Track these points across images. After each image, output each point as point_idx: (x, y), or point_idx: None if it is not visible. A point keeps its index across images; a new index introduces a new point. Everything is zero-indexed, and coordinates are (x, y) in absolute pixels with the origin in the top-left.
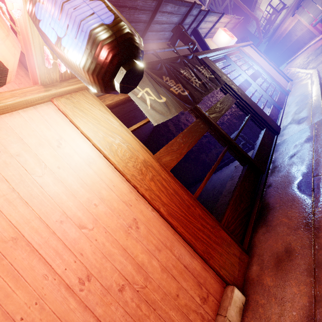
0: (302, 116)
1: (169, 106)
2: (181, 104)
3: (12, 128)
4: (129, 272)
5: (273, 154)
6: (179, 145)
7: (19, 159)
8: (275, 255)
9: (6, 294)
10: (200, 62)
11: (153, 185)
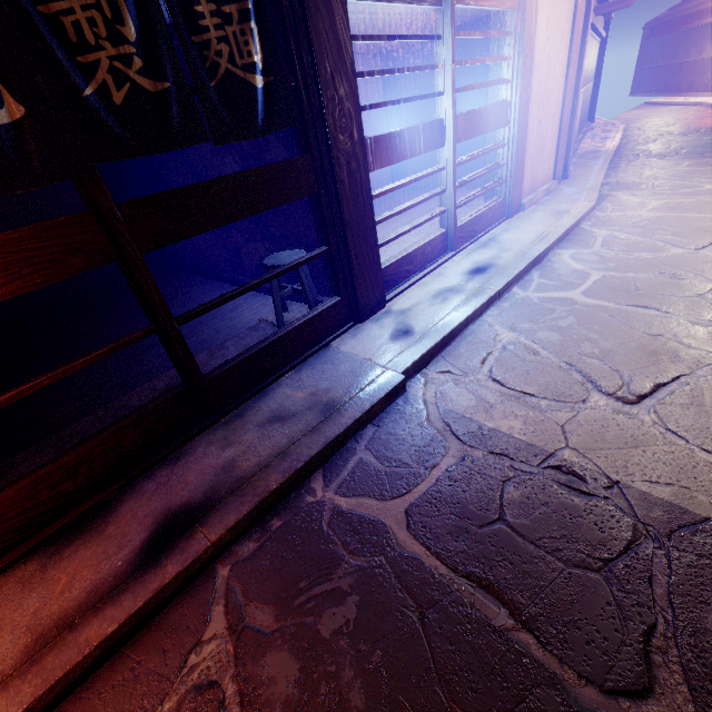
0: (416, 323)
1: None
2: None
3: None
4: None
5: (289, 373)
6: None
7: None
8: None
9: None
10: None
11: None
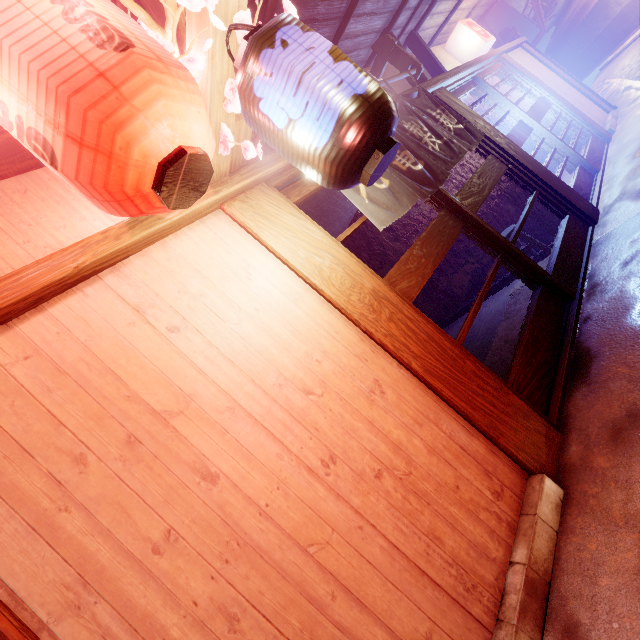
0: None
1: (397, 194)
2: (415, 188)
3: (183, 256)
4: (384, 454)
5: (589, 263)
6: (418, 260)
7: (205, 301)
8: (609, 424)
9: (241, 475)
10: (434, 102)
11: (394, 329)
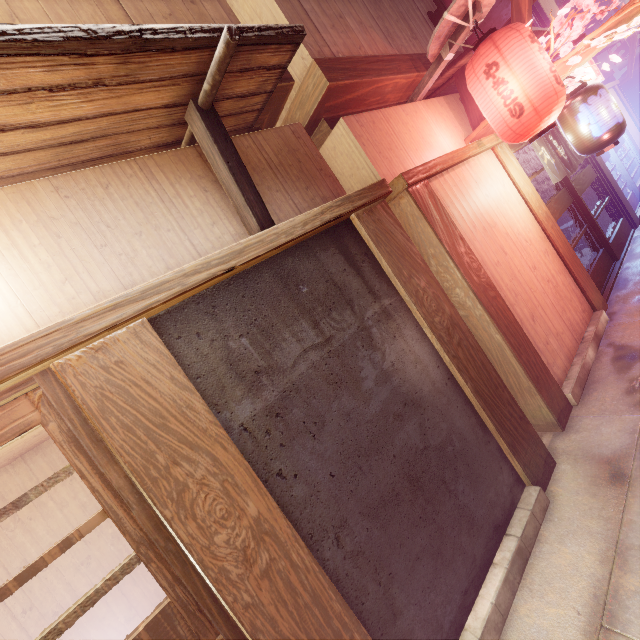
0: None
1: (557, 169)
2: (565, 169)
3: (484, 166)
4: (549, 276)
5: (629, 246)
6: (553, 210)
7: (493, 189)
8: (635, 298)
9: (512, 257)
10: None
11: (553, 232)
